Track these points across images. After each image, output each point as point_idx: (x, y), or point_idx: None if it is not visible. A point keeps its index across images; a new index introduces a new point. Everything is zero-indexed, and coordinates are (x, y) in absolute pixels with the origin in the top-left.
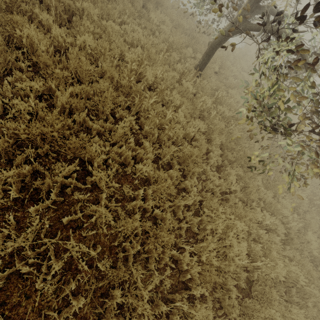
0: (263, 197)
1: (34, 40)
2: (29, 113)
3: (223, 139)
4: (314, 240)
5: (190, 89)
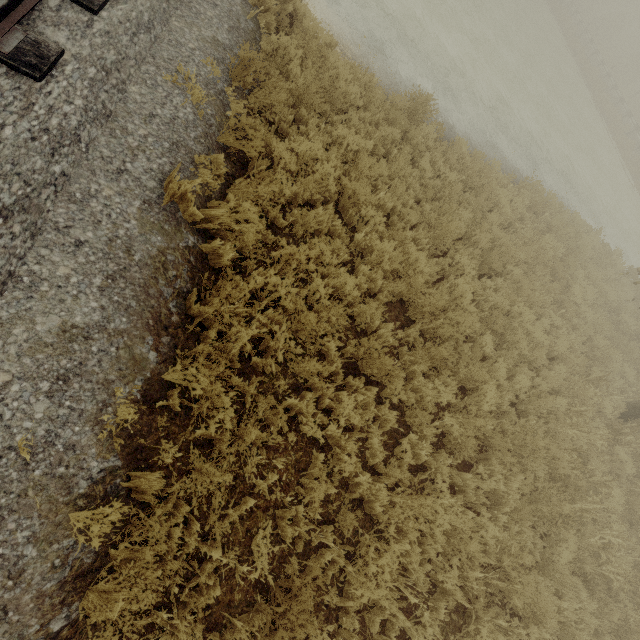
0: None
1: (489, 398)
2: (466, 508)
3: None
4: None
5: (627, 468)
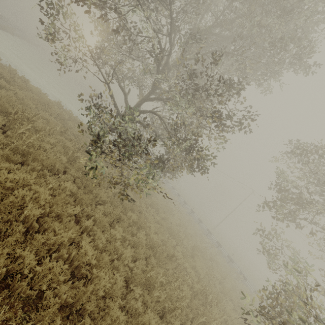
0: (97, 217)
1: None
2: None
3: (81, 175)
4: (128, 251)
5: (69, 146)
